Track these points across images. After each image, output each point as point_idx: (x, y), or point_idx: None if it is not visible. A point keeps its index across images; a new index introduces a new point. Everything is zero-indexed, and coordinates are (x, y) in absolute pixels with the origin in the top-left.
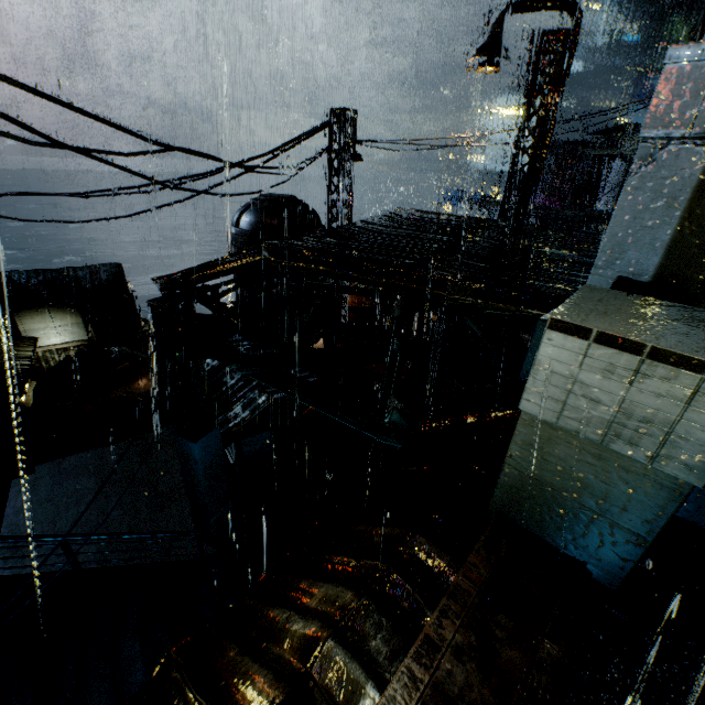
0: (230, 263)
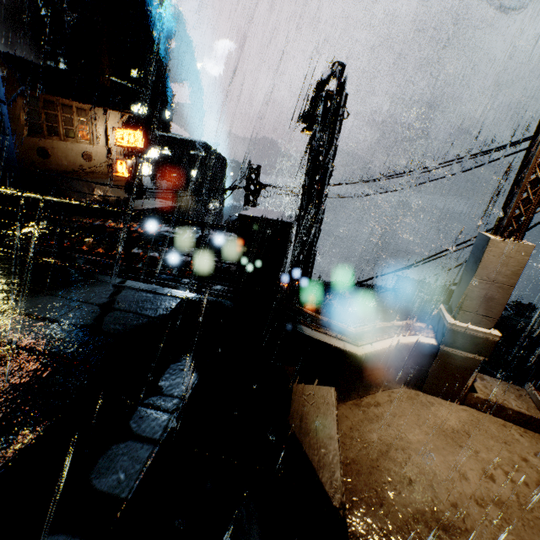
0: None
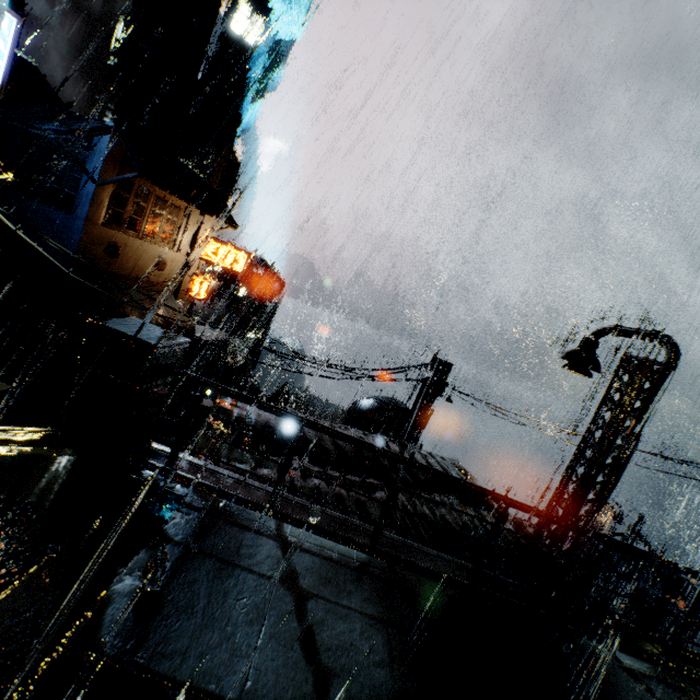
0: None
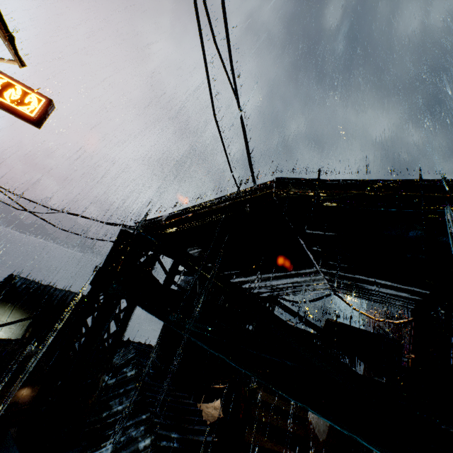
0: (229, 200)
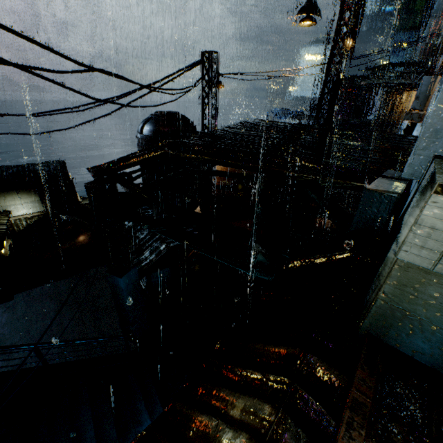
0: (141, 156)
